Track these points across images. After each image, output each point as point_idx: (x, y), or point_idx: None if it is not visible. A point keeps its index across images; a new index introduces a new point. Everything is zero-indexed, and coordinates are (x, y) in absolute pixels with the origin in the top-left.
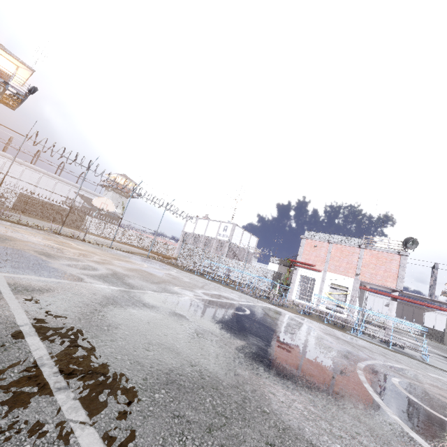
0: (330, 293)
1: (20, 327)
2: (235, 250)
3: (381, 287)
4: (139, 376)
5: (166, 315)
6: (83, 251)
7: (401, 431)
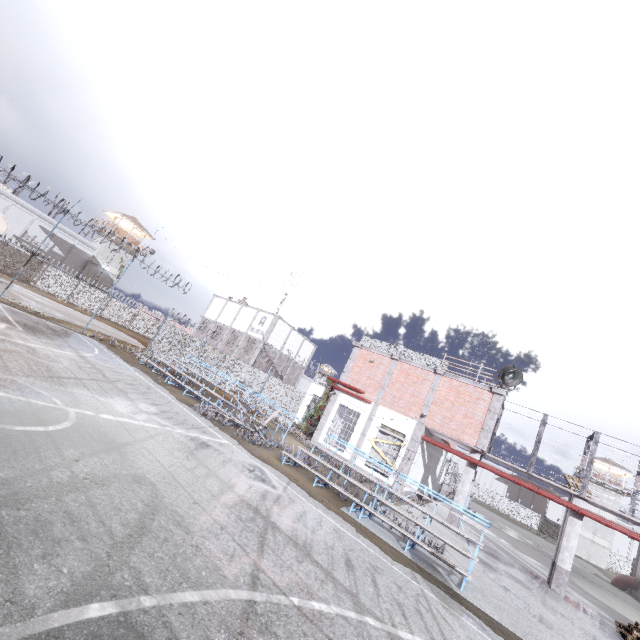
0: (376, 440)
1: None
2: (272, 356)
3: (457, 442)
4: None
5: None
6: None
7: None
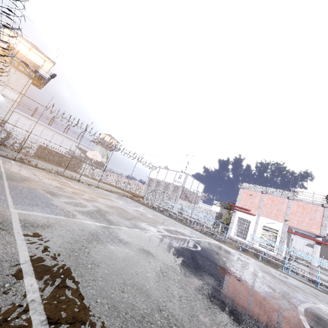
0: (262, 234)
1: (21, 265)
2: (186, 193)
3: (307, 232)
4: (115, 325)
5: (137, 251)
6: (77, 190)
7: None
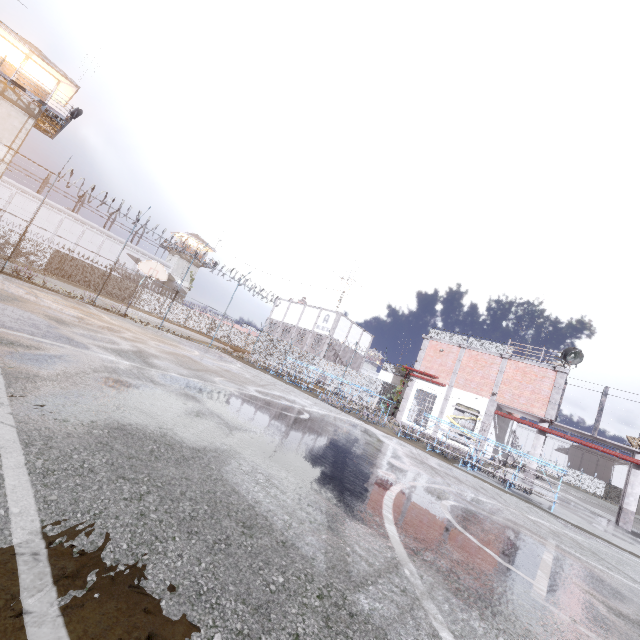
0: (453, 417)
1: None
2: (337, 349)
3: (526, 414)
4: (89, 419)
5: (173, 393)
6: (115, 325)
7: (377, 520)
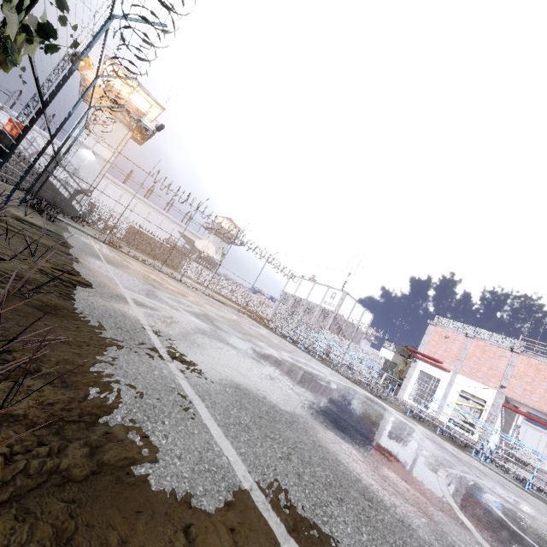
0: (457, 403)
1: (143, 324)
2: (341, 324)
3: (538, 412)
4: (217, 377)
5: (246, 356)
6: (180, 290)
7: (449, 509)
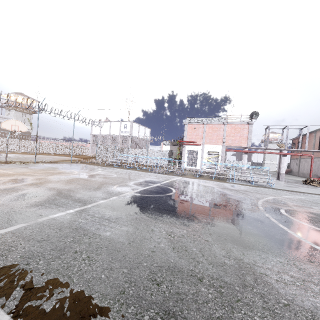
0: (208, 158)
1: None
2: (136, 141)
3: (238, 147)
4: None
5: (133, 224)
6: (13, 175)
7: None
